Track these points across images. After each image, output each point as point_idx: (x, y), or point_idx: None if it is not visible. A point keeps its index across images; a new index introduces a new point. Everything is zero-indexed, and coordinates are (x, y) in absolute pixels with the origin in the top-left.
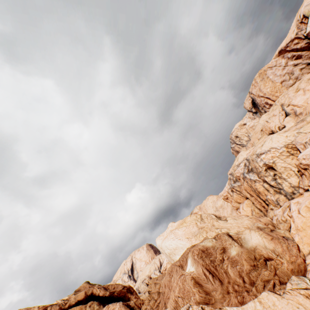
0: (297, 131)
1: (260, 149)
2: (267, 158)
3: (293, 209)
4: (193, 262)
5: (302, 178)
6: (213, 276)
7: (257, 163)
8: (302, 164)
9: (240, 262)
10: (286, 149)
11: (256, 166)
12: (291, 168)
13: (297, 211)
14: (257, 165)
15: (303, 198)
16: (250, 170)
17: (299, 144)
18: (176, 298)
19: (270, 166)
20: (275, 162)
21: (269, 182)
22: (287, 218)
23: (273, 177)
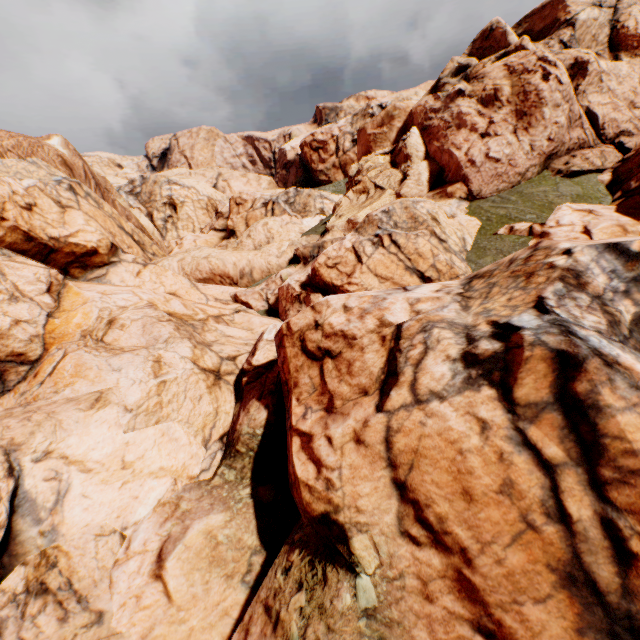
0: (228, 197)
1: (179, 179)
2: (180, 193)
3: (189, 239)
4: (67, 148)
5: (219, 219)
6: (98, 187)
7: (161, 190)
8: (242, 199)
9: (130, 214)
10: (208, 202)
11: (156, 192)
12: (195, 223)
13: (193, 241)
14: (159, 192)
15: (206, 235)
16: (136, 194)
17: (224, 205)
18: (1, 148)
19: (175, 205)
20: (186, 204)
21: (156, 219)
22: (174, 245)
23: (168, 218)
